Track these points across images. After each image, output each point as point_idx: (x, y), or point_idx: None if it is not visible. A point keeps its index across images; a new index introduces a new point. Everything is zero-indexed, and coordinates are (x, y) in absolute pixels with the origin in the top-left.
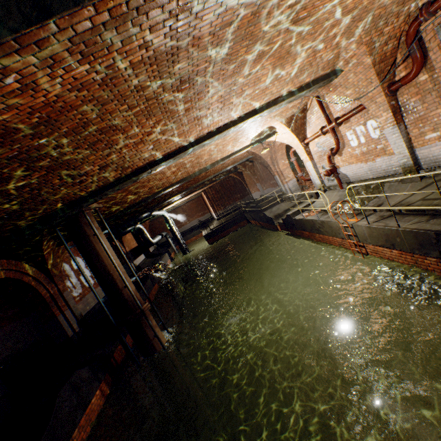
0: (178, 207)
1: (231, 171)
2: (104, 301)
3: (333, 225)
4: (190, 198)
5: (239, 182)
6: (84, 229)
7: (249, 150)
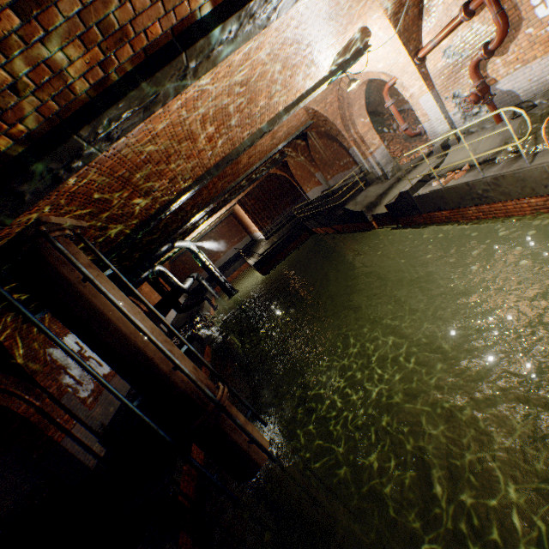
0: (204, 236)
1: (276, 160)
2: (135, 391)
3: (533, 173)
4: (219, 219)
5: (285, 180)
6: (57, 272)
7: (310, 108)
